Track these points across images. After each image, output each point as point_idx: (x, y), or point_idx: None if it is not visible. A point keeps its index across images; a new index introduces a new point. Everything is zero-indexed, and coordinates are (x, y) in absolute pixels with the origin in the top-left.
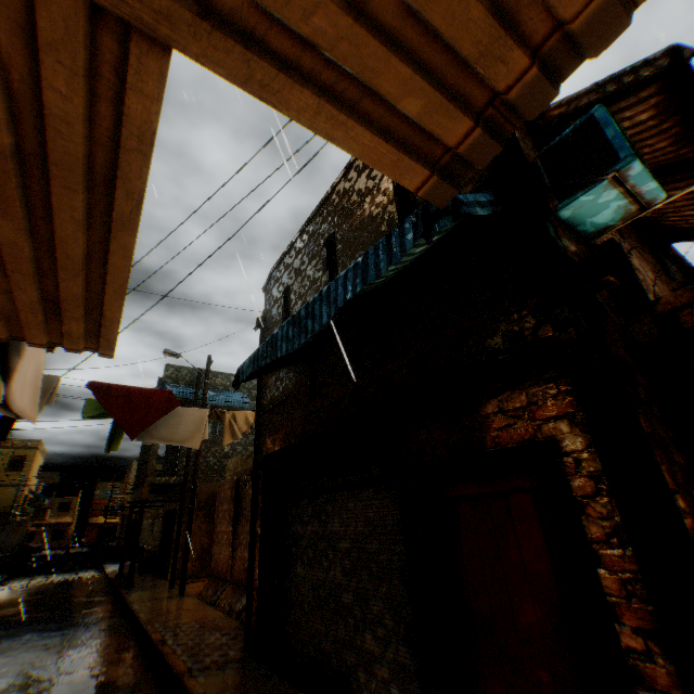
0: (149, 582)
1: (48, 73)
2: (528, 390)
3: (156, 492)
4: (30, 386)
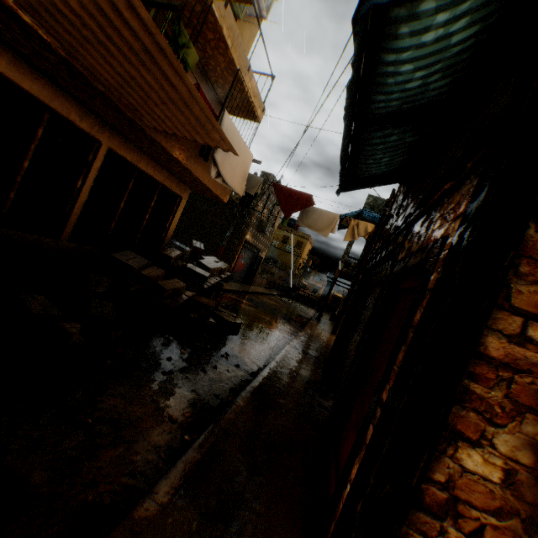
0: (327, 324)
1: (123, 15)
2: (463, 189)
3: (348, 280)
4: (239, 177)
